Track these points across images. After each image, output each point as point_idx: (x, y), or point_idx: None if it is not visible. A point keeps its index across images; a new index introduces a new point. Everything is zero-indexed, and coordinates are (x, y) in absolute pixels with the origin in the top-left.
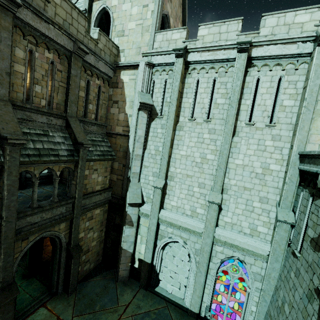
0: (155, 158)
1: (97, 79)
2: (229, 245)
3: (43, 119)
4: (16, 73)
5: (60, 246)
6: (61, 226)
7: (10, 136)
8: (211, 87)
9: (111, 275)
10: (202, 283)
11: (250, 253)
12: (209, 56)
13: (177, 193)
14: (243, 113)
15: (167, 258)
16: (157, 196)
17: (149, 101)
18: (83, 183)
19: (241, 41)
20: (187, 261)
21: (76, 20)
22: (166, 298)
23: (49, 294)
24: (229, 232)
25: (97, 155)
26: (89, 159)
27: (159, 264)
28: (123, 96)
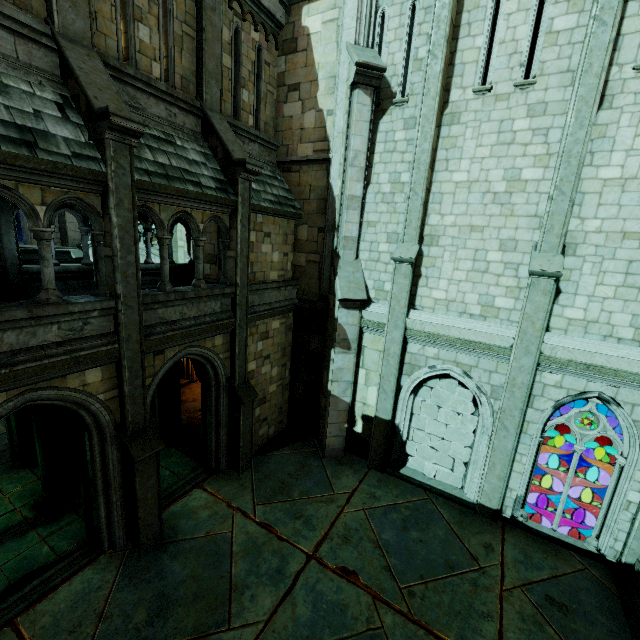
0: (391, 202)
1: (253, 27)
2: (580, 366)
3: (159, 110)
4: None
5: (216, 382)
6: (215, 342)
7: (114, 109)
8: None
9: (309, 448)
10: (509, 451)
11: (635, 379)
12: None
13: (446, 271)
14: (629, 41)
15: (424, 412)
16: (403, 280)
17: (376, 60)
18: (248, 256)
19: None
20: (469, 414)
21: None
22: (425, 485)
23: (205, 471)
24: (578, 340)
25: (268, 201)
26: (256, 207)
27: (406, 424)
28: (311, 68)
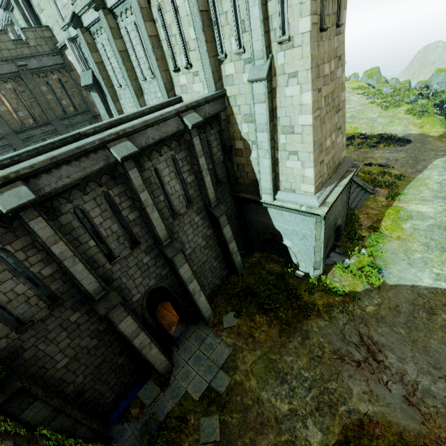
0: None
1: (53, 75)
2: None
3: (38, 131)
4: (4, 113)
5: None
6: None
7: None
8: (111, 49)
9: None
10: None
11: None
12: (91, 16)
13: None
14: (137, 70)
15: None
16: None
17: (89, 81)
18: None
19: (88, 3)
20: None
21: (1, 42)
22: None
23: None
24: None
25: None
26: None
27: None
28: (80, 78)
